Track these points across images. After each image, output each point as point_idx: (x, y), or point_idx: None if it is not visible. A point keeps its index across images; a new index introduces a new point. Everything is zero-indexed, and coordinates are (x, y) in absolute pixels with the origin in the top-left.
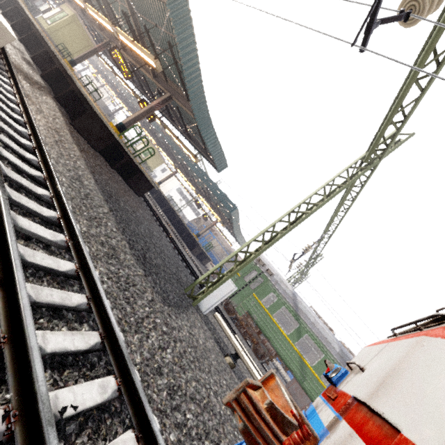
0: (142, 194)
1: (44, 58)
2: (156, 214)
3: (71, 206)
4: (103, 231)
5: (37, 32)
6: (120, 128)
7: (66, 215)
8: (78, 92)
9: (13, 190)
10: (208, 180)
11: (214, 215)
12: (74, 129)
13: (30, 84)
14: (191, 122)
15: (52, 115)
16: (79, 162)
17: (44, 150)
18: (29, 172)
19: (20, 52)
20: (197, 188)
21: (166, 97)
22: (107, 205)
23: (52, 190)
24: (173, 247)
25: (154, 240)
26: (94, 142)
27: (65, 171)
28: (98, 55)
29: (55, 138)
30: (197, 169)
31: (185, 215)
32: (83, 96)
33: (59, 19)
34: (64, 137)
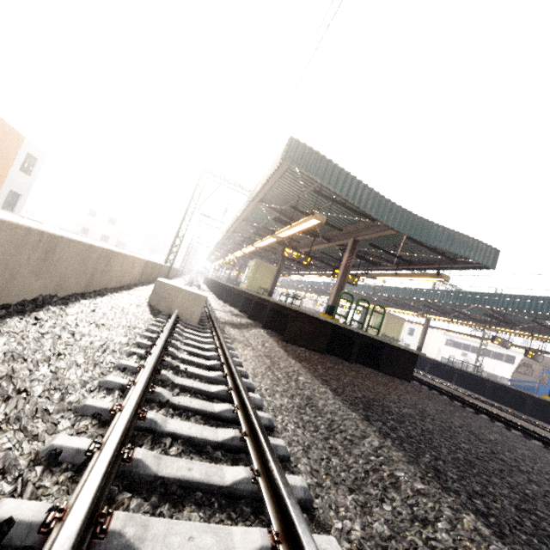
0: (409, 375)
1: (246, 304)
2: (452, 395)
3: (308, 470)
4: (398, 505)
5: (236, 290)
6: (330, 312)
7: (288, 521)
8: (274, 306)
9: (170, 507)
10: (483, 296)
11: (549, 340)
12: (288, 344)
13: (237, 329)
14: (397, 245)
15: (260, 343)
16: (302, 377)
17: (238, 386)
18: (214, 439)
19: (230, 312)
20: (475, 319)
21: (351, 244)
22: (371, 427)
23: (257, 457)
24: (542, 446)
25: (505, 457)
26: (313, 343)
27: (286, 401)
28: (284, 275)
29: (267, 363)
30: (452, 295)
31: (490, 372)
32: (279, 305)
33: (249, 274)
34: (276, 357)
